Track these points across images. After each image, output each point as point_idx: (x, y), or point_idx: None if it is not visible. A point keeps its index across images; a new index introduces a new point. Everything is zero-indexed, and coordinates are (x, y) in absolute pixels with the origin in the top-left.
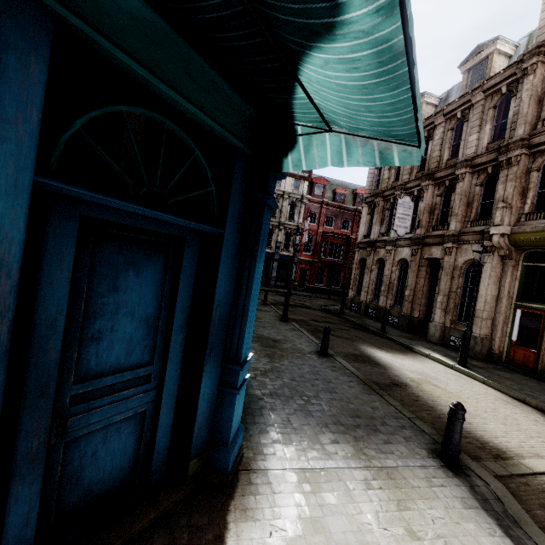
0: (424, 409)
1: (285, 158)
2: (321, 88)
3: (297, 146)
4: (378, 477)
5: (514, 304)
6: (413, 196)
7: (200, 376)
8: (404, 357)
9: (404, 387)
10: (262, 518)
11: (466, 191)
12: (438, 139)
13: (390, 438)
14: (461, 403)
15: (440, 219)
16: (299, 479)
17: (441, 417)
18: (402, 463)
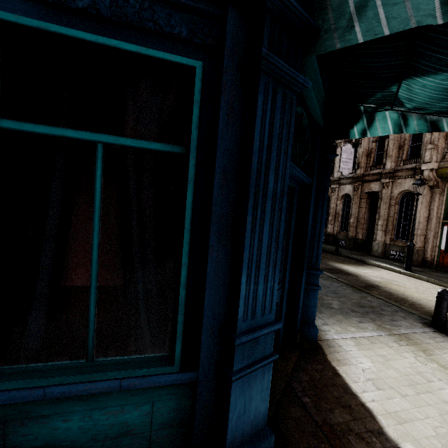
0: (399, 300)
1: (351, 129)
2: (421, 88)
3: (361, 121)
4: (402, 339)
5: (442, 222)
6: (353, 143)
7: (300, 279)
8: (363, 268)
9: (377, 287)
10: (351, 363)
11: (398, 137)
12: None
13: (393, 318)
14: (422, 295)
15: (376, 160)
16: (356, 343)
17: (414, 304)
18: (411, 331)
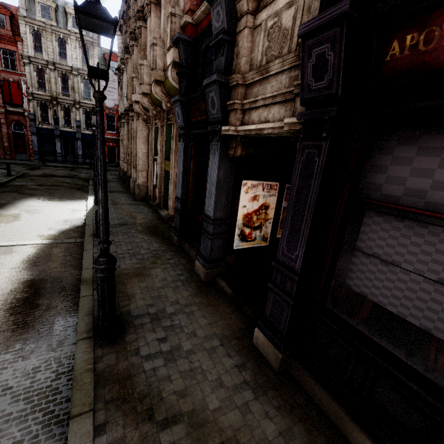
0: None
1: None
2: None
3: None
4: None
5: (153, 158)
6: (116, 69)
7: None
8: (57, 202)
9: None
10: None
11: (136, 64)
12: (131, 10)
13: None
14: (3, 224)
15: None
16: None
17: None
18: None
